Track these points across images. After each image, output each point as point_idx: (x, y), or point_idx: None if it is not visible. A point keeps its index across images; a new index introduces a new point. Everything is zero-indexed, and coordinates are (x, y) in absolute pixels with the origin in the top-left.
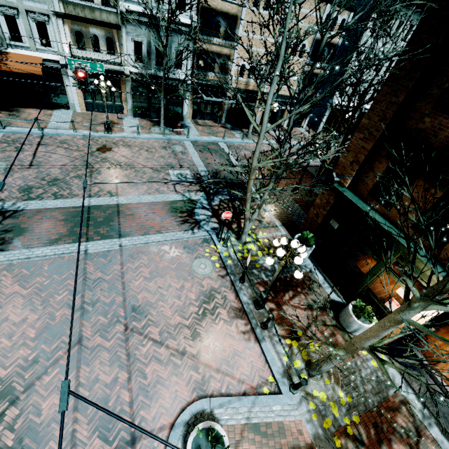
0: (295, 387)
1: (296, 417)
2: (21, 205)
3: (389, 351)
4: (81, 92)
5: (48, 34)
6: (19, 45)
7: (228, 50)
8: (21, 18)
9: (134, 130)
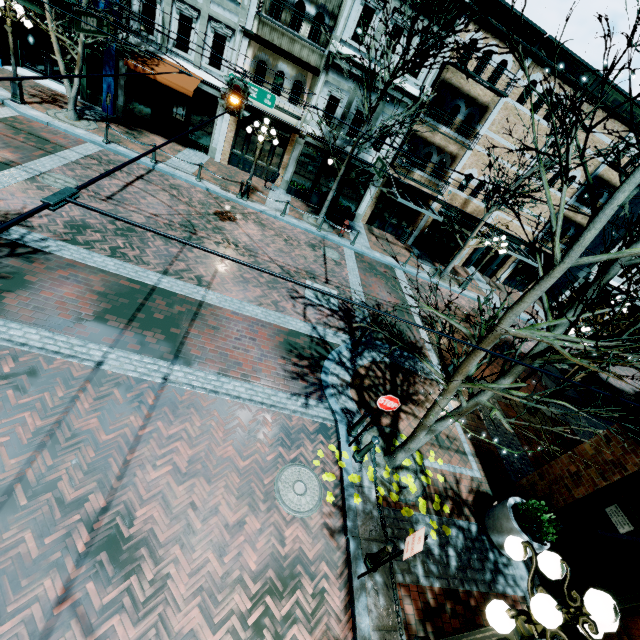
0: None
1: None
2: (51, 246)
3: None
4: (232, 137)
5: (224, 52)
6: (182, 55)
7: (456, 148)
8: (199, 24)
9: (280, 207)
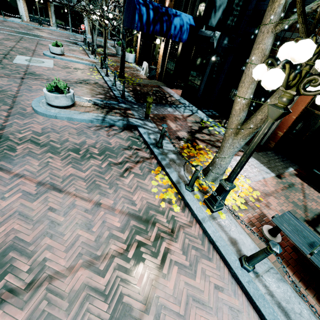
0: (94, 55)
1: (93, 60)
2: None
3: (138, 63)
4: (26, 9)
5: None
6: None
7: None
8: None
9: (55, 29)
